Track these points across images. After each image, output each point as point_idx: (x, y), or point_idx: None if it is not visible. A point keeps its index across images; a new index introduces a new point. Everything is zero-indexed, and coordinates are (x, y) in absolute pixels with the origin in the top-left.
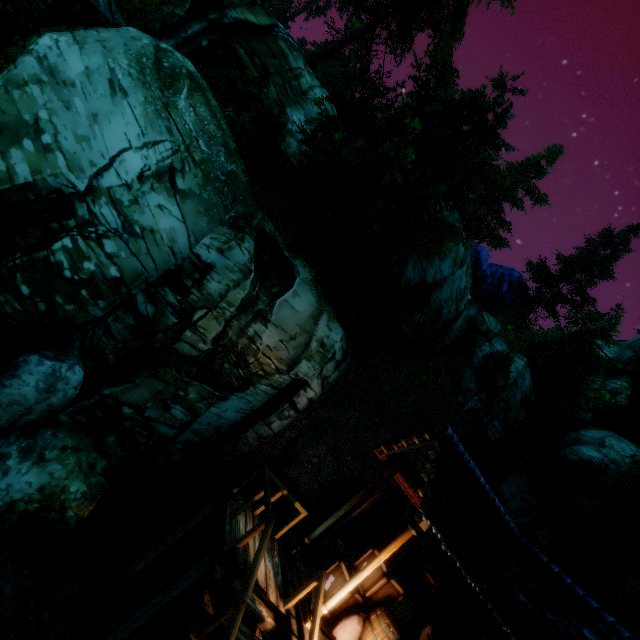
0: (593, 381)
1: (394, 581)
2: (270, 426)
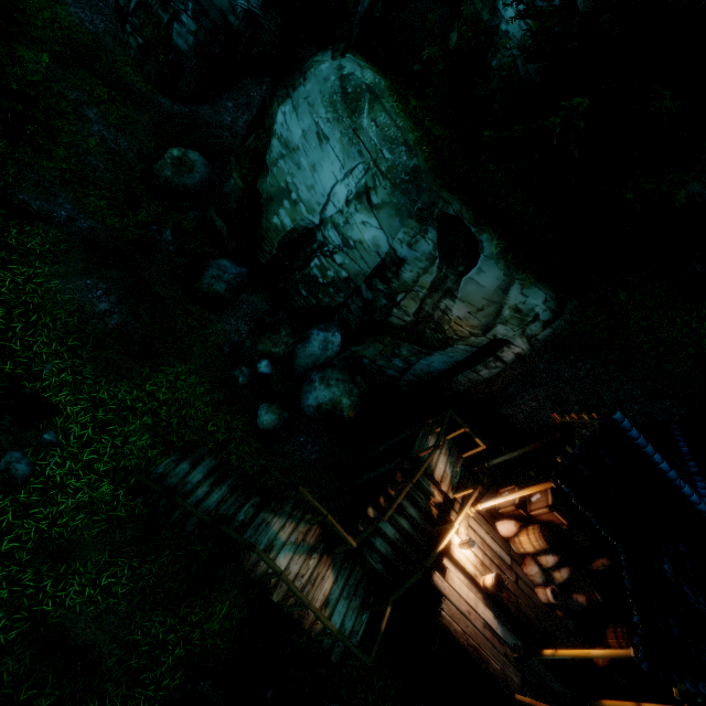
0: None
1: (557, 514)
2: (478, 373)
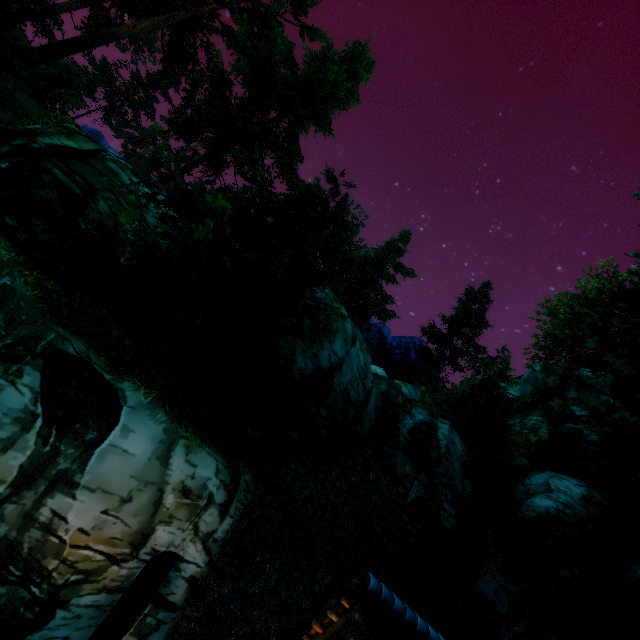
0: (514, 425)
1: None
2: None
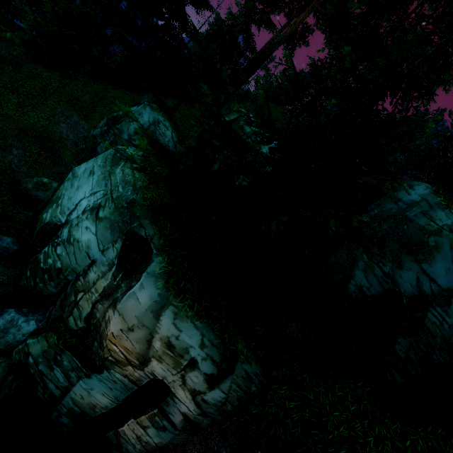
0: None
1: None
2: (146, 430)
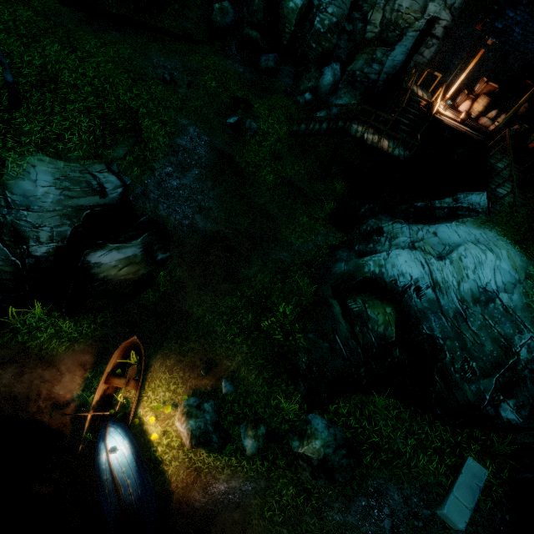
0: None
1: (491, 83)
2: (423, 56)
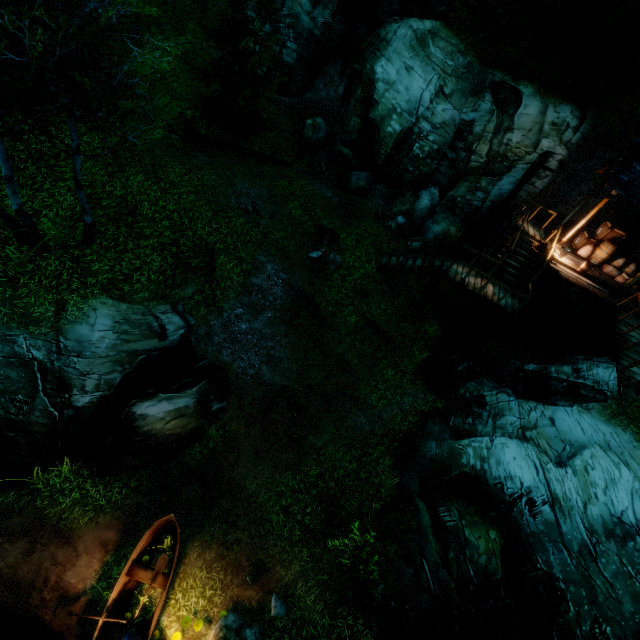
0: None
1: (616, 230)
2: (534, 186)
